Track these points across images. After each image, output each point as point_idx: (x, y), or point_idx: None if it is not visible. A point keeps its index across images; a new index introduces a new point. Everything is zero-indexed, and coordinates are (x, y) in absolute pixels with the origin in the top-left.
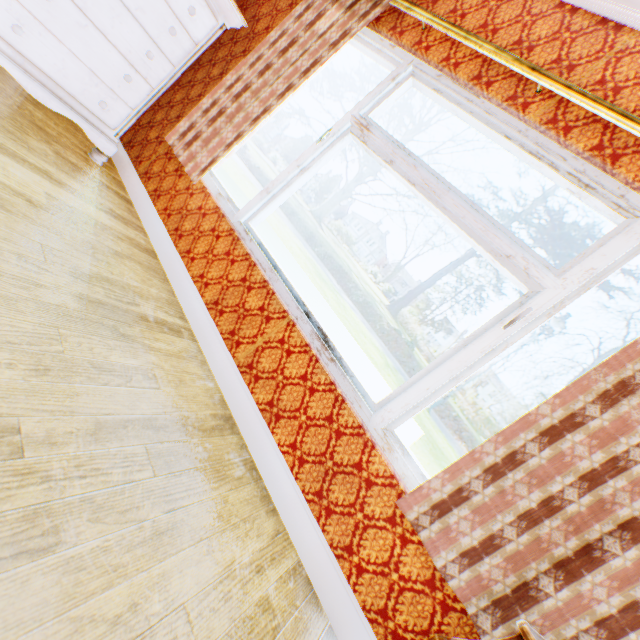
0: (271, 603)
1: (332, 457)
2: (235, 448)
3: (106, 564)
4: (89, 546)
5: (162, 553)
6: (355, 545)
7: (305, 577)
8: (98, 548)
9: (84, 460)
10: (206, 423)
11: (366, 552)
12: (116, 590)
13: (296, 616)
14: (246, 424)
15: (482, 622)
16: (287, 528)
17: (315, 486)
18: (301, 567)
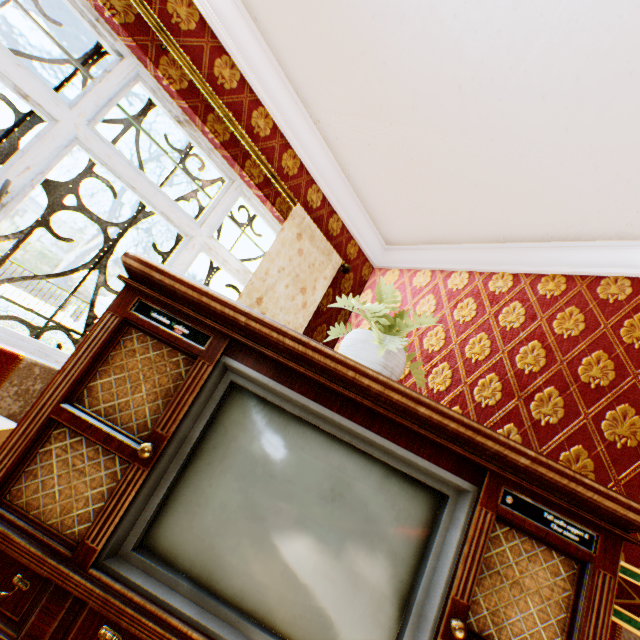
0: None
1: None
2: None
3: None
4: None
5: None
6: None
7: None
8: None
9: None
10: None
11: None
12: None
13: None
14: None
15: None
16: None
17: None
18: None
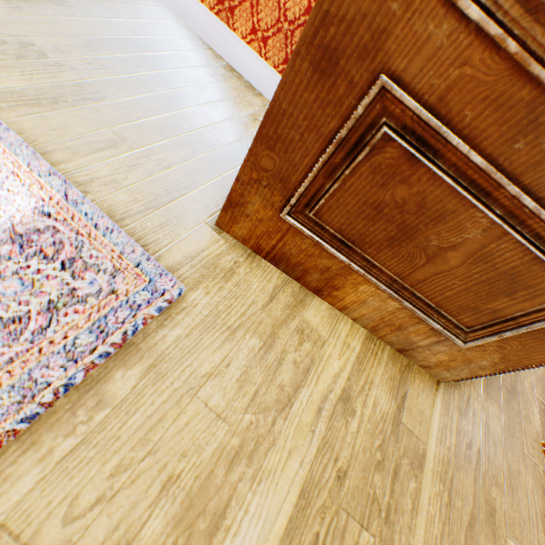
0: None
1: (286, 19)
2: (211, 59)
3: (142, 109)
4: (125, 101)
5: (177, 108)
6: None
7: None
8: (132, 102)
9: (91, 62)
10: (176, 43)
11: None
12: (155, 119)
13: None
14: (212, 38)
15: None
16: None
17: (281, 57)
18: None
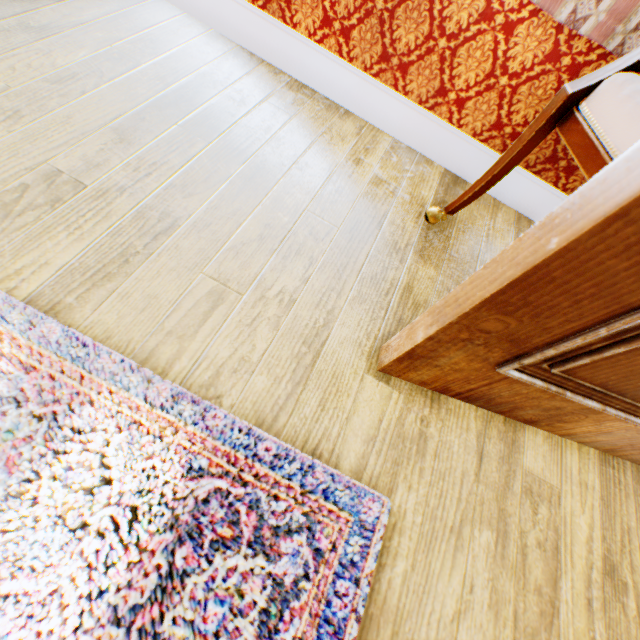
0: (381, 180)
1: None
2: (269, 80)
3: (224, 216)
4: (201, 213)
5: (263, 191)
6: (447, 84)
7: (406, 150)
8: (209, 211)
9: (136, 165)
10: (219, 73)
11: (462, 82)
12: (246, 225)
13: (409, 178)
14: (262, 45)
15: (630, 48)
16: (368, 122)
17: (376, 53)
18: (398, 144)
